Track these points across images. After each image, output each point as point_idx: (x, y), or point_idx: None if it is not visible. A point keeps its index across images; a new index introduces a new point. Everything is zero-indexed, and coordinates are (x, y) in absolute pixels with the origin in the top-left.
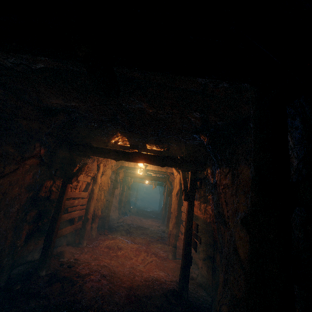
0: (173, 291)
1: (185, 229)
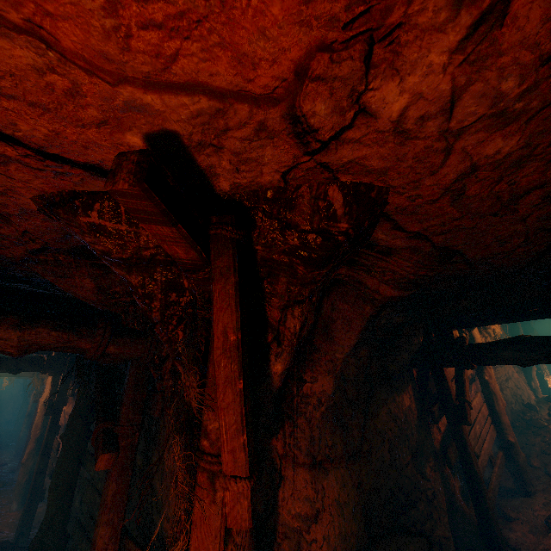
0: (4, 543)
1: (40, 454)
